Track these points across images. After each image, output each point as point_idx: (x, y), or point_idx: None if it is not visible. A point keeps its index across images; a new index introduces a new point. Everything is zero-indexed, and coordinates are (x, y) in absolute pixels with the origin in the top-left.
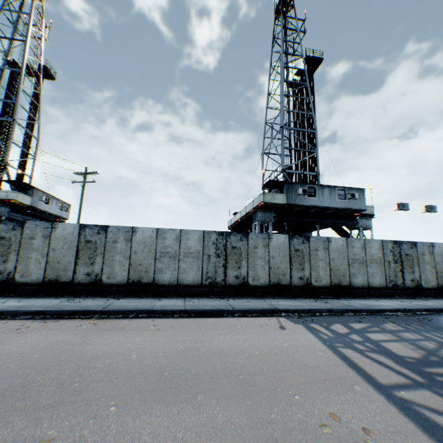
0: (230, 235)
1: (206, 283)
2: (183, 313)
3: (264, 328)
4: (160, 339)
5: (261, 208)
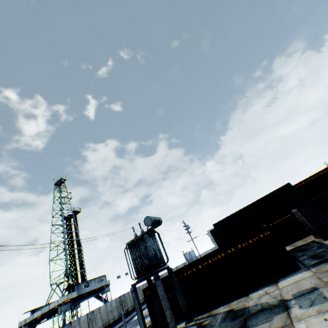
0: (64, 326)
1: None
2: None
3: None
4: None
5: (66, 302)
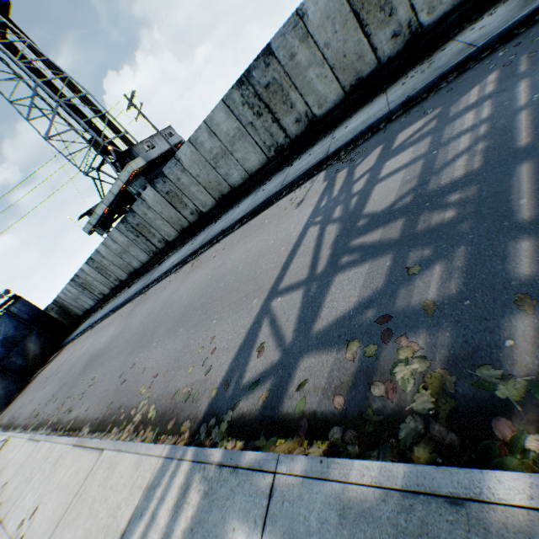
0: (250, 75)
1: (272, 155)
2: (244, 220)
3: (282, 215)
4: (206, 271)
5: None
